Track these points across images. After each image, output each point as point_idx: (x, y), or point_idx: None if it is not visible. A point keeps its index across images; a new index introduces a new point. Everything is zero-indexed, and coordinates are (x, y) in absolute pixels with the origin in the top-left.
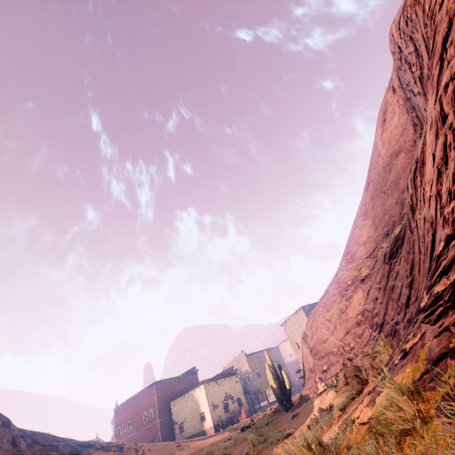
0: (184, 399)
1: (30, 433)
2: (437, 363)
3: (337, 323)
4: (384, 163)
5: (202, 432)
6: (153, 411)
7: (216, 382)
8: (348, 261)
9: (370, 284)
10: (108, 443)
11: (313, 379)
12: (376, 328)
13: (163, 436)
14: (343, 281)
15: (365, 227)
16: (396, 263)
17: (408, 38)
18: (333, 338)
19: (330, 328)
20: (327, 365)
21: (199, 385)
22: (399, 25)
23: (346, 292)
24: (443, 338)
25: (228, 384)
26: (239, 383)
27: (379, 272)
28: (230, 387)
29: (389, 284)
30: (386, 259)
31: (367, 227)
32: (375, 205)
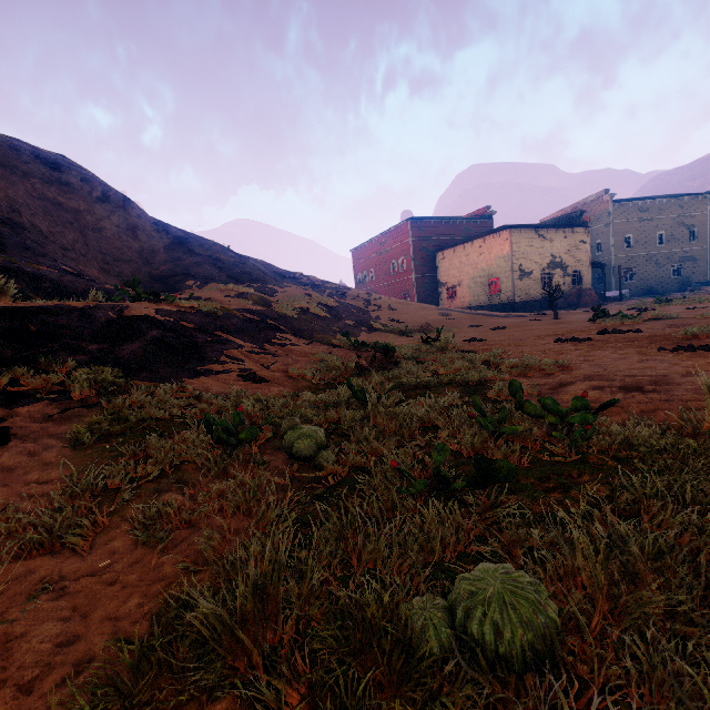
0: (462, 252)
1: (178, 233)
2: None
3: None
4: None
5: (489, 307)
6: (405, 261)
7: (537, 232)
8: None
9: None
10: (323, 283)
11: None
12: None
13: (420, 298)
14: None
15: None
16: None
17: None
18: None
19: None
20: None
21: (498, 231)
22: None
23: None
24: None
25: (562, 242)
26: (586, 246)
27: None
28: (566, 248)
29: None
30: None
31: None
32: None
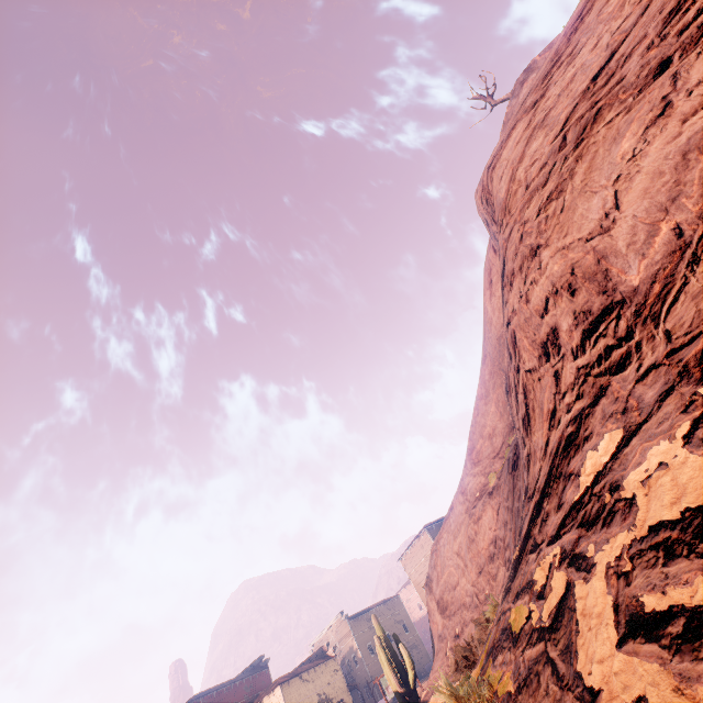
0: None
1: None
2: (487, 658)
3: (467, 557)
4: (498, 333)
5: None
6: None
7: (301, 677)
8: (474, 461)
9: (498, 500)
10: None
11: (444, 652)
12: (509, 566)
13: None
14: (470, 492)
15: (489, 413)
16: (518, 477)
17: (491, 218)
18: (464, 582)
19: (460, 565)
20: (460, 627)
21: (272, 689)
22: (482, 201)
23: (474, 510)
24: (496, 629)
25: (322, 677)
26: (340, 672)
27: (505, 485)
28: (326, 682)
29: (515, 504)
30: (510, 468)
31: (490, 414)
32: (495, 386)
